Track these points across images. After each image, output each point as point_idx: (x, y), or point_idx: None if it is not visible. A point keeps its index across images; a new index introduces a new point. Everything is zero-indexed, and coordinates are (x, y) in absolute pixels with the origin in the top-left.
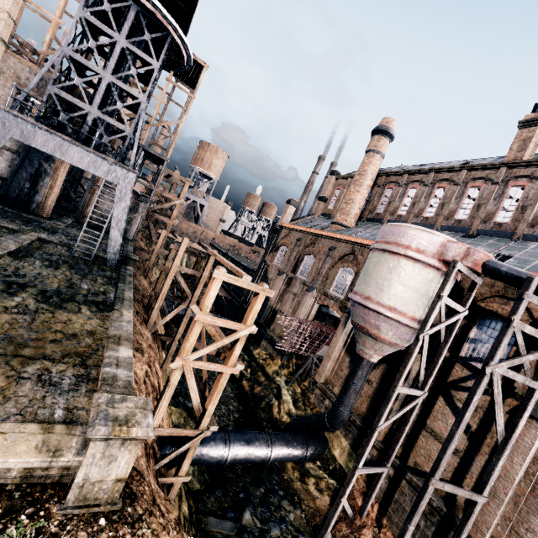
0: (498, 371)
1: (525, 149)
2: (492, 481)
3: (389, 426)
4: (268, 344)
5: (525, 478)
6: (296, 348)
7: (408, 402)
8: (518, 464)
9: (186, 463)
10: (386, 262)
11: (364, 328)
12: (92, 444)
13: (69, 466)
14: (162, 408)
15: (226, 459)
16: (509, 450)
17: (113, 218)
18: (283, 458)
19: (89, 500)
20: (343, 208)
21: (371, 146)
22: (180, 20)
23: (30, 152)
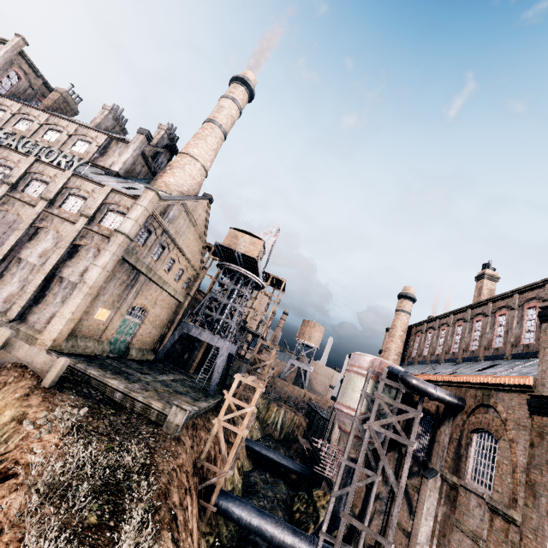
0: (372, 427)
1: (480, 294)
2: (392, 526)
3: (378, 529)
4: (325, 483)
5: (431, 537)
6: (333, 474)
7: (390, 502)
8: (419, 519)
9: (214, 495)
10: (346, 377)
11: (339, 426)
12: (173, 407)
13: (166, 418)
14: (206, 447)
15: (243, 518)
16: (401, 498)
17: (216, 365)
18: (290, 545)
19: (168, 429)
20: (382, 355)
21: (397, 307)
22: (257, 272)
23: (191, 338)
